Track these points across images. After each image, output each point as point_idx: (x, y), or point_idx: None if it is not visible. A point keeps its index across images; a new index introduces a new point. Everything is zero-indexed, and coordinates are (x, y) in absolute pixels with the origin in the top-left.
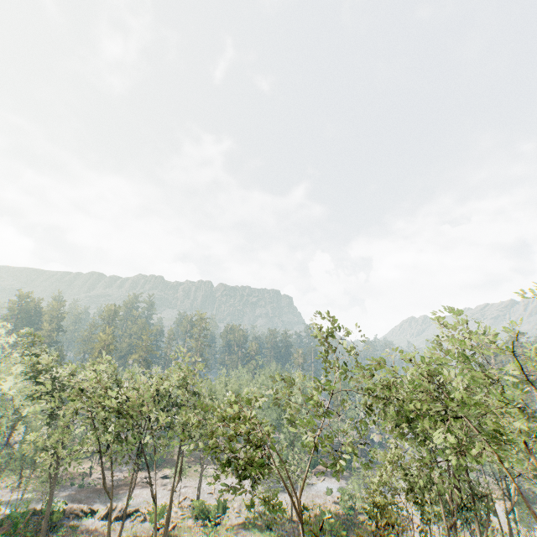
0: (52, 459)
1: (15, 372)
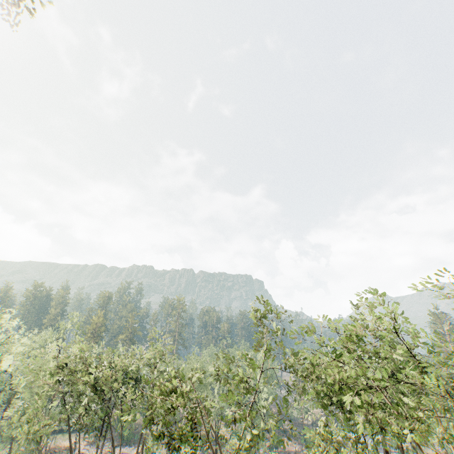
0: (29, 431)
1: (15, 351)
